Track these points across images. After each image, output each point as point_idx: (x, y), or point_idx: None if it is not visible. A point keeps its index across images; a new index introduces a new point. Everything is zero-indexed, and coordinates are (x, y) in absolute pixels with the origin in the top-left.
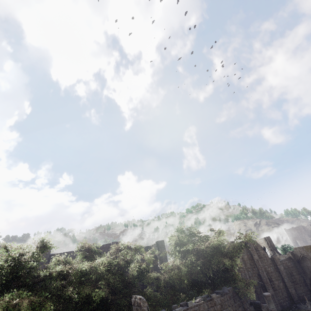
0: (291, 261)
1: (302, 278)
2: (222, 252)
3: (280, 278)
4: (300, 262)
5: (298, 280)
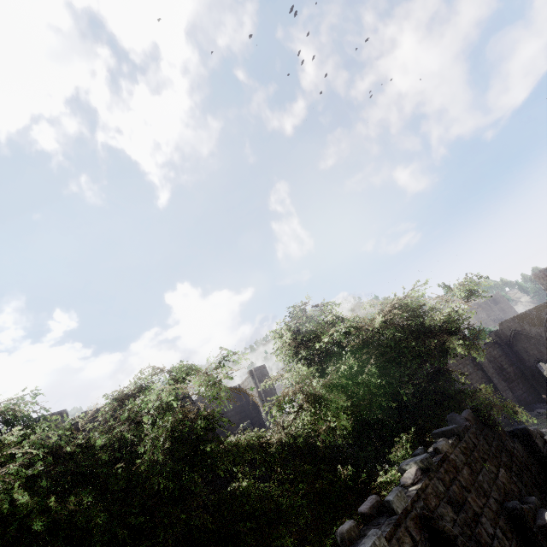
0: (497, 346)
1: (519, 370)
2: (425, 332)
3: (485, 380)
4: (511, 344)
5: (512, 375)
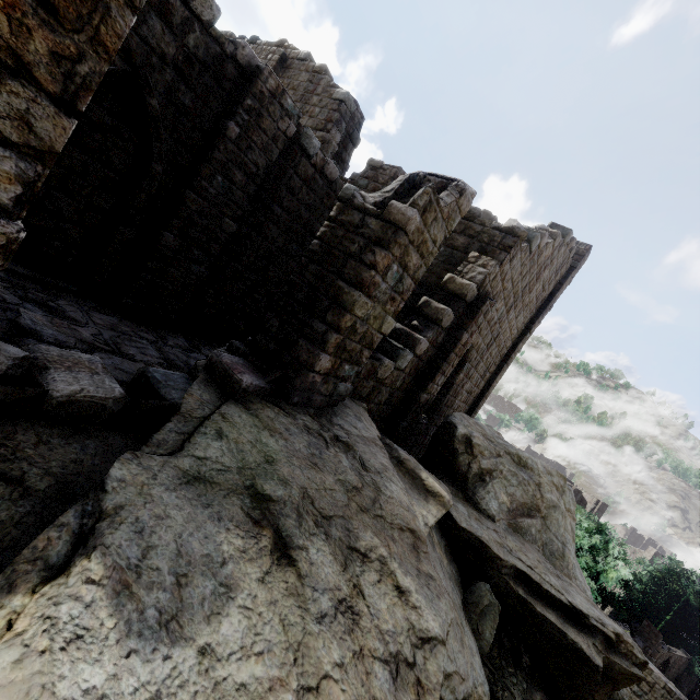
0: None
1: None
2: None
3: None
4: None
5: None
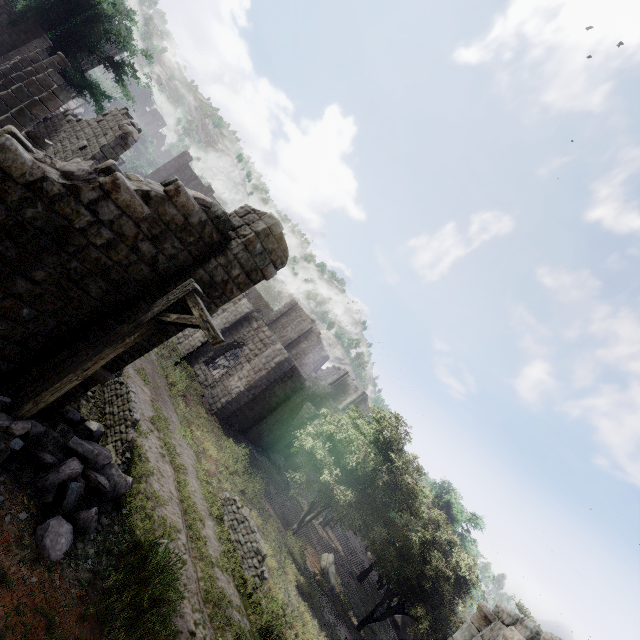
0: None
1: None
2: None
3: None
4: None
5: None
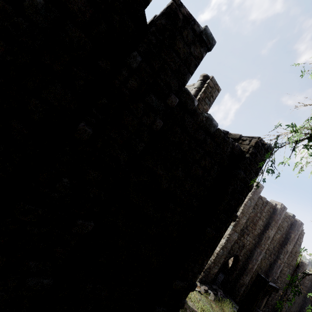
0: (311, 281)
1: (303, 303)
2: None
3: (285, 286)
4: None
5: (297, 301)
